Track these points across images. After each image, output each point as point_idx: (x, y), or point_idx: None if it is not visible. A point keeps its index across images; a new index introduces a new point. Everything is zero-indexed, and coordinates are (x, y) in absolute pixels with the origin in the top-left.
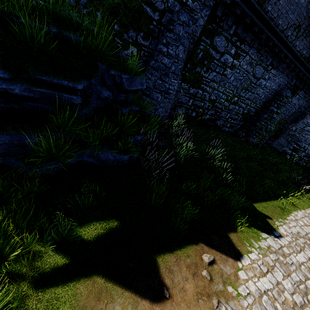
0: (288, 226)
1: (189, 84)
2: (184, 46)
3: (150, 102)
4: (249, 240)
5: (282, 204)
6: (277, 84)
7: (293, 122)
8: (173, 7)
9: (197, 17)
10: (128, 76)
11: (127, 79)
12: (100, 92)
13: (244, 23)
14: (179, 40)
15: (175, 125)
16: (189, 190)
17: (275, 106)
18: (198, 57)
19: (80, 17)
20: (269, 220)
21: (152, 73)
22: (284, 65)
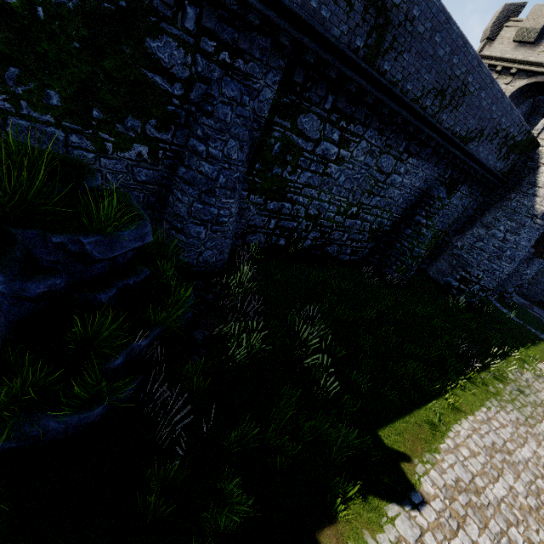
0: (440, 469)
1: (265, 195)
2: (239, 140)
3: (185, 242)
4: (360, 537)
5: (434, 413)
6: (421, 179)
7: (458, 233)
8: (209, 72)
9: (259, 86)
10: (98, 237)
11: (96, 242)
12: (22, 291)
13: (347, 92)
14: (228, 131)
15: (235, 284)
16: (249, 438)
17: (423, 215)
18: (274, 151)
19: (11, 101)
20: (405, 466)
21: (183, 190)
22: (429, 150)
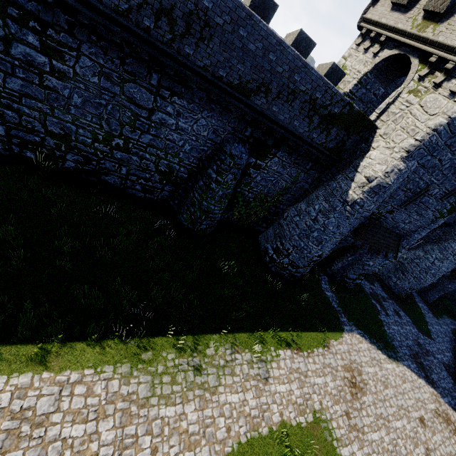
0: None
1: None
2: None
3: None
4: None
5: None
6: (208, 128)
7: (293, 204)
8: None
9: None
10: None
11: None
12: None
13: None
14: None
15: None
16: None
17: (215, 170)
18: None
19: None
20: None
21: None
22: (202, 94)
